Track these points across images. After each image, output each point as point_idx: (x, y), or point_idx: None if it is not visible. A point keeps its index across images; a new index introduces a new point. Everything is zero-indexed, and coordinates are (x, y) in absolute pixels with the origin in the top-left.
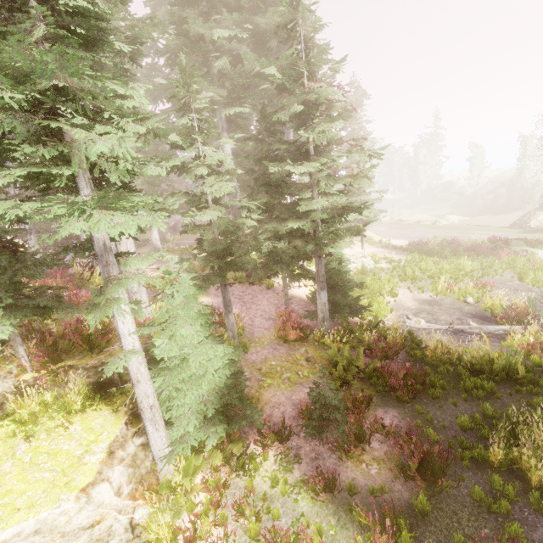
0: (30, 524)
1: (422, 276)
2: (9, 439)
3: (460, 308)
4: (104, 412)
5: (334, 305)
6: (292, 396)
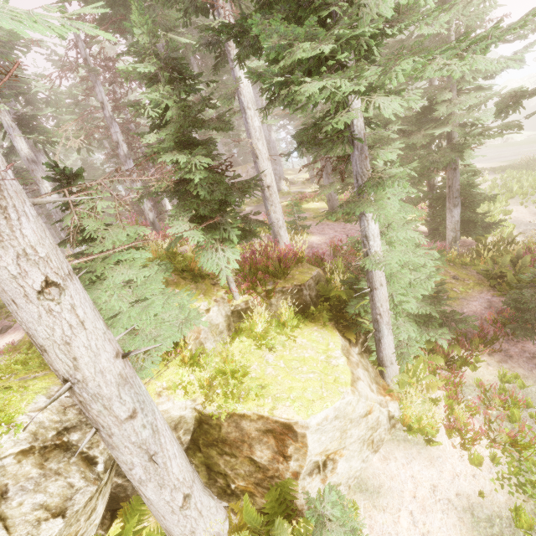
0: (331, 411)
1: (531, 190)
2: (253, 352)
3: None
4: (313, 328)
5: (460, 224)
6: (462, 309)
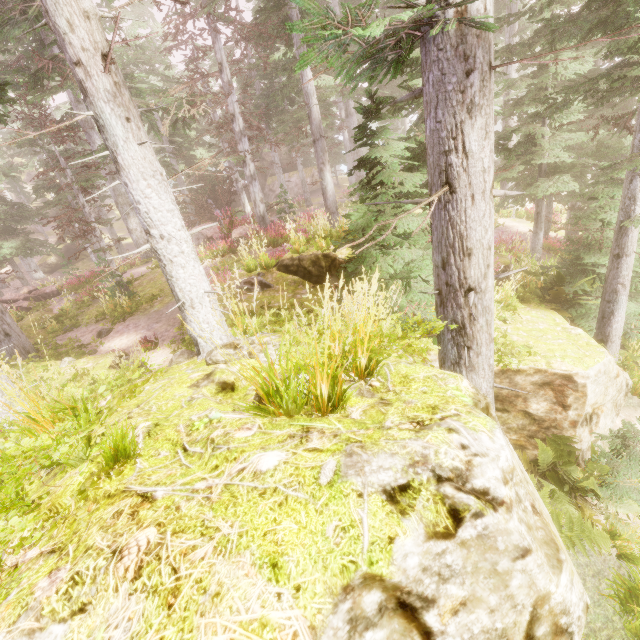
0: (602, 365)
1: None
2: None
3: None
4: (526, 309)
5: None
6: None
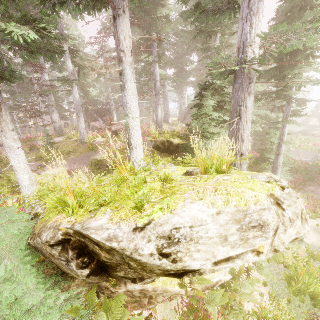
0: None
1: None
2: None
3: (308, 153)
4: None
5: None
6: None
